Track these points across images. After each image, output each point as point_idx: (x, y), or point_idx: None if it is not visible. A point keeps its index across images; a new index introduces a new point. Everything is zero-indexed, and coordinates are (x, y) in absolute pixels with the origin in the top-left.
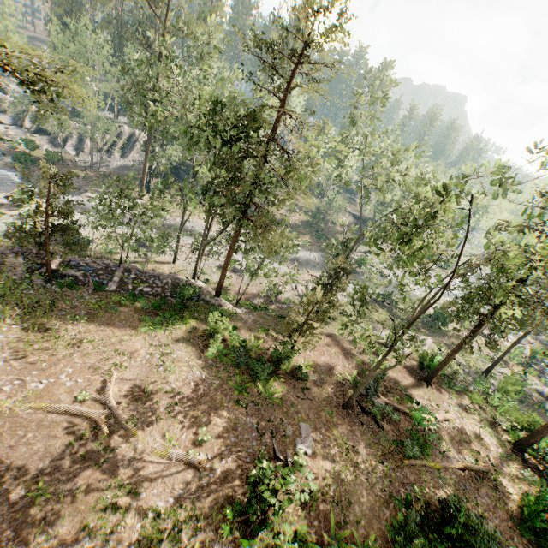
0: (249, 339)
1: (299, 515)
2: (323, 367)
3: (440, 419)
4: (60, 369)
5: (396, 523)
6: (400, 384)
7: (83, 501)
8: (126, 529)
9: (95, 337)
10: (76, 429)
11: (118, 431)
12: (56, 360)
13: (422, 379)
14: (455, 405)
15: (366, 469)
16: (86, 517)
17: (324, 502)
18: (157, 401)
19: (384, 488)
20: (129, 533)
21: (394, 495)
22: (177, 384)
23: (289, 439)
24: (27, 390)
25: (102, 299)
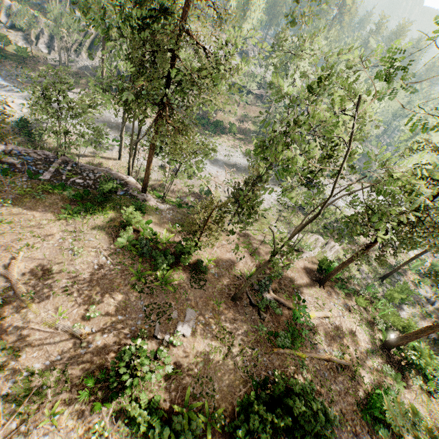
0: (162, 233)
1: (160, 386)
2: (225, 263)
3: (321, 316)
4: None
5: (247, 401)
6: (294, 283)
7: None
8: None
9: (15, 220)
10: None
11: (15, 302)
12: None
13: (317, 280)
14: (340, 305)
15: (236, 353)
16: None
17: (187, 377)
18: (58, 279)
19: (247, 370)
20: (2, 387)
21: (254, 376)
22: (82, 266)
23: (173, 322)
24: None
25: (33, 186)
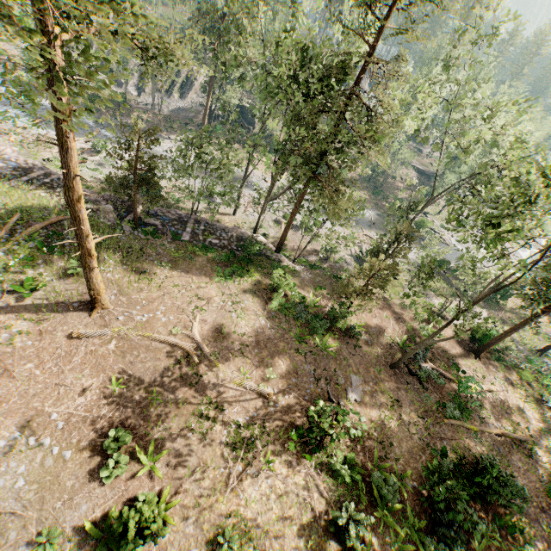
0: (307, 296)
1: (348, 446)
2: (374, 329)
3: (484, 390)
4: (155, 307)
5: (431, 466)
6: (448, 353)
7: (185, 408)
8: (217, 432)
9: (178, 282)
10: (173, 355)
11: (204, 362)
12: (152, 299)
13: (471, 351)
14: (501, 379)
15: (408, 421)
16: (189, 420)
17: (369, 440)
18: (232, 341)
19: (423, 438)
20: (219, 436)
21: (431, 445)
22: (247, 329)
23: (341, 387)
24: (135, 321)
25: (179, 248)
